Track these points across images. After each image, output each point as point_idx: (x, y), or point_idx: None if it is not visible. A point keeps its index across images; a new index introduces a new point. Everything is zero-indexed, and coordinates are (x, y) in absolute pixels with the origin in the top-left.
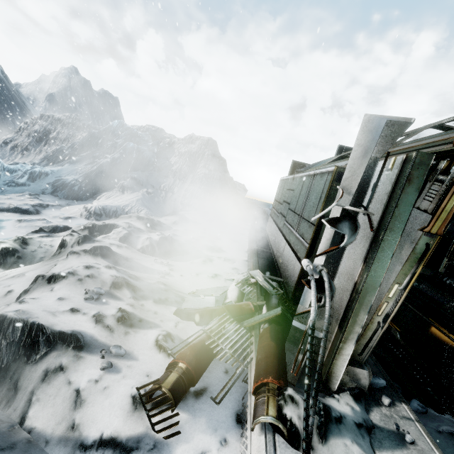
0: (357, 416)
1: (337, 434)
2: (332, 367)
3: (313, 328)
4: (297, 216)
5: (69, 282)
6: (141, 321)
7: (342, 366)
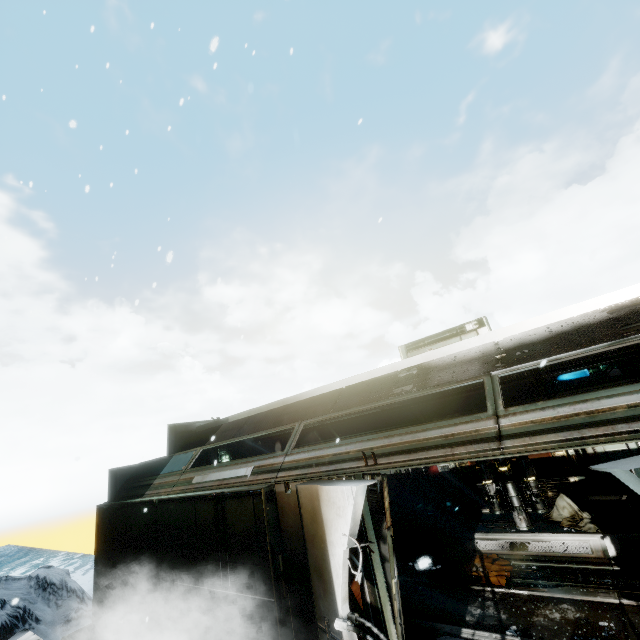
0: None
1: None
2: None
3: None
4: (213, 562)
5: None
6: None
7: None
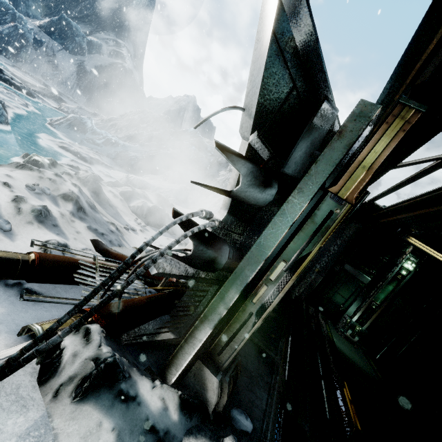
0: (160, 419)
1: (103, 406)
2: (178, 350)
3: (140, 248)
4: None
5: (31, 174)
6: (55, 226)
7: (188, 353)
